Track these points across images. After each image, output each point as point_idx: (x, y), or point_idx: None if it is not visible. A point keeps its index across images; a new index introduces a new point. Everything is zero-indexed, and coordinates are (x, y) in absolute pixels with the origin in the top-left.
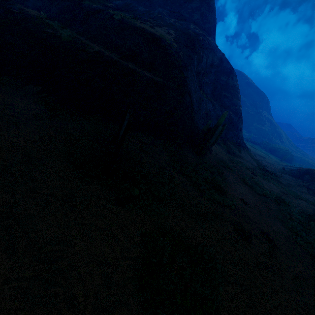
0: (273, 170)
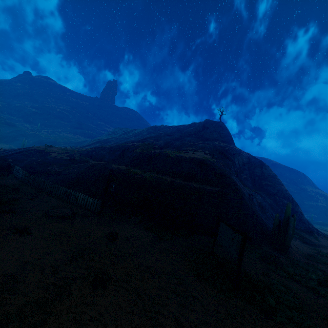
0: None
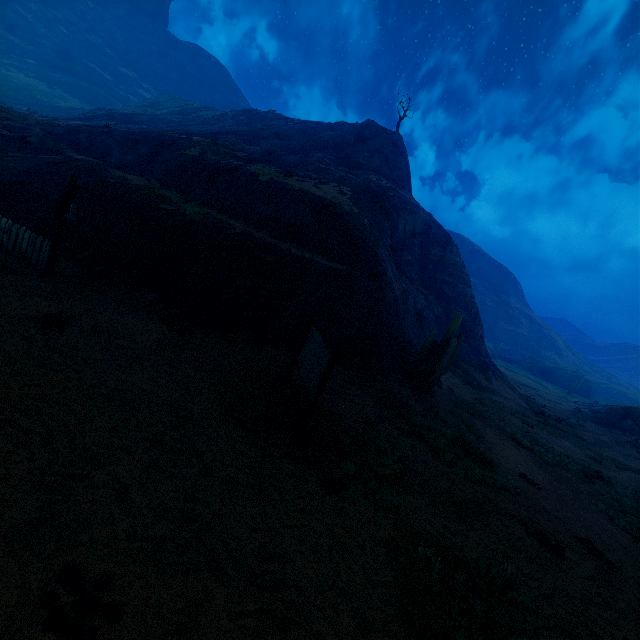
0: (561, 414)
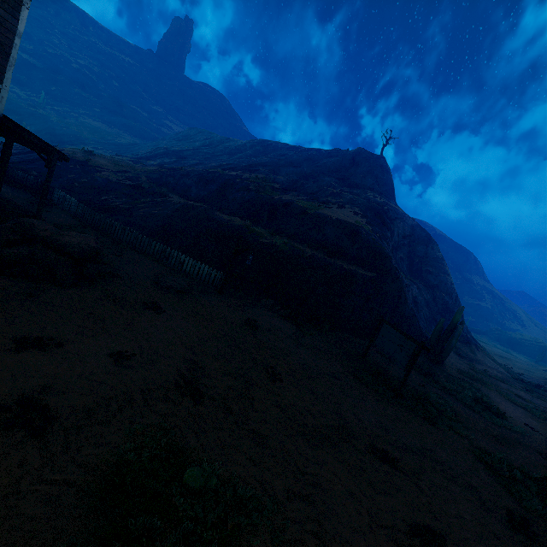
0: (536, 381)
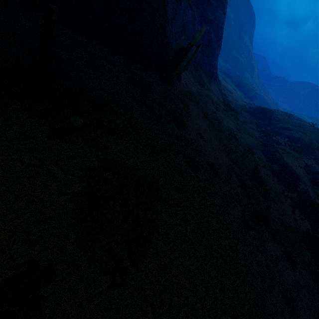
0: (236, 107)
